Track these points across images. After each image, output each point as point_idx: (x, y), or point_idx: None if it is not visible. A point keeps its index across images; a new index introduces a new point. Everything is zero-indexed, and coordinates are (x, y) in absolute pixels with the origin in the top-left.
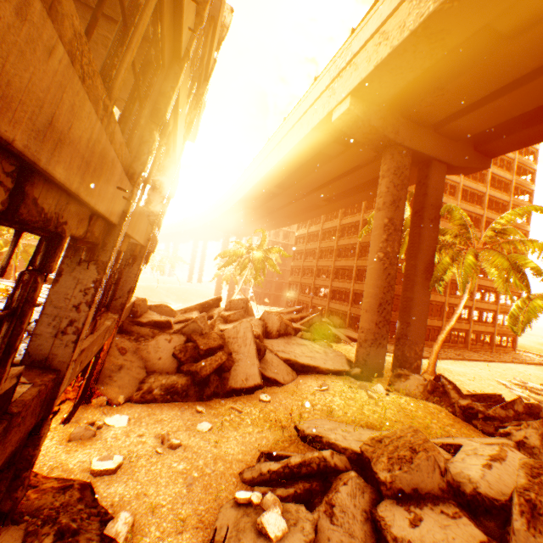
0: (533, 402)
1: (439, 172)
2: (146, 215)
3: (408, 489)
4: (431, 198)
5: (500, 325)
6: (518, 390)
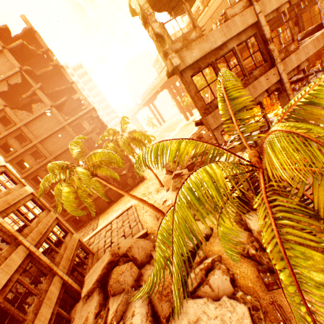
0: None
1: None
2: (256, 61)
3: None
4: None
5: None
6: None
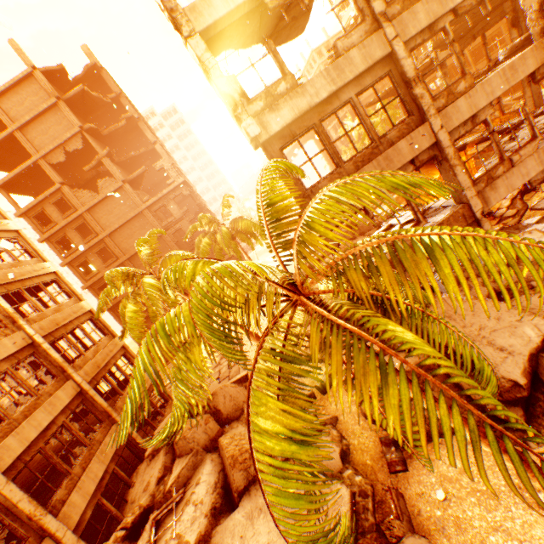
0: None
1: None
2: None
3: None
4: None
5: None
6: None
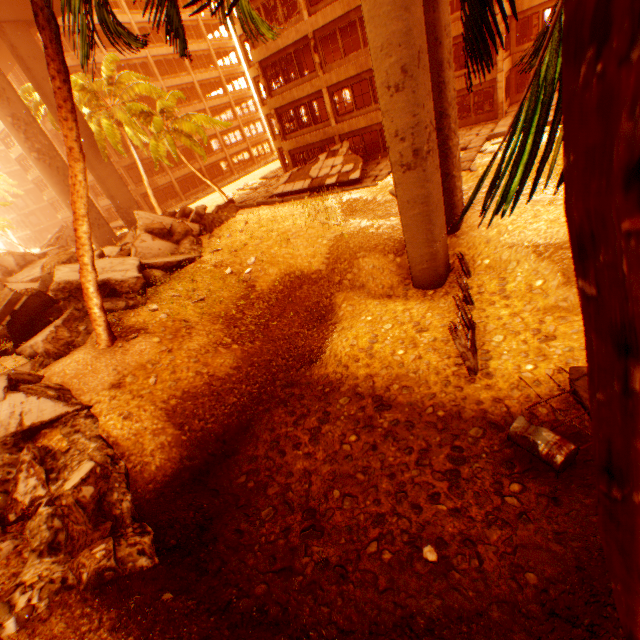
0: (182, 209)
1: (22, 36)
2: None
3: (47, 290)
4: (38, 71)
5: (251, 137)
6: (232, 195)
